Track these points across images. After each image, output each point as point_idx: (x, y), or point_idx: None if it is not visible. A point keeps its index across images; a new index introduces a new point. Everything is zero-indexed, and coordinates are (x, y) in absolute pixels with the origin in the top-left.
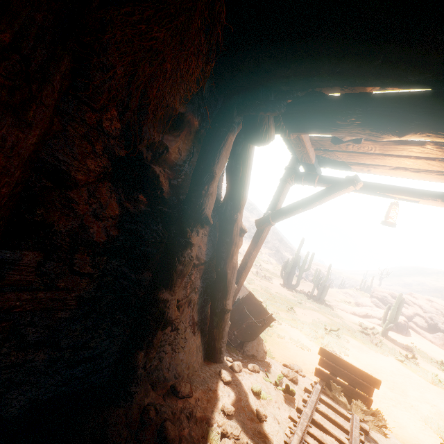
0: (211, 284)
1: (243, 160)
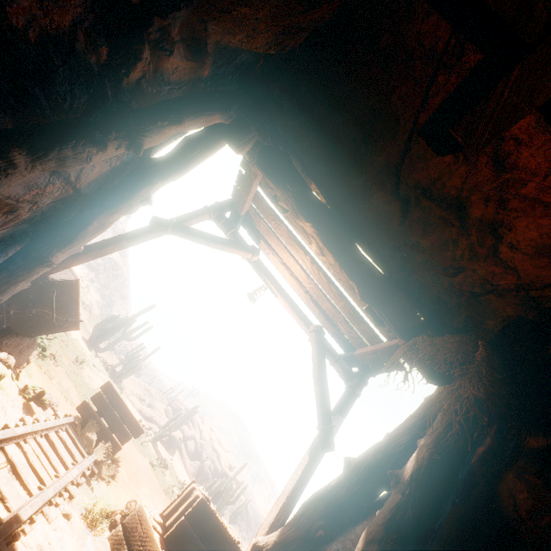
0: (52, 223)
1: (206, 146)
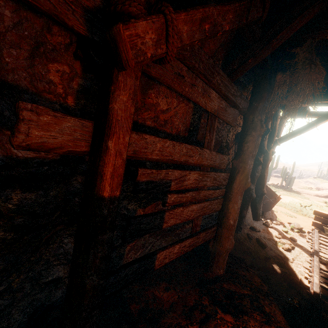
0: None
1: (275, 118)
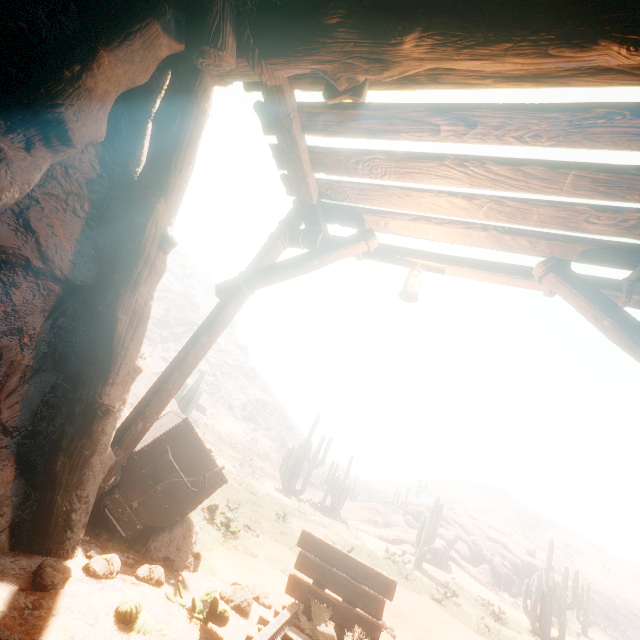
0: (82, 356)
1: (184, 103)
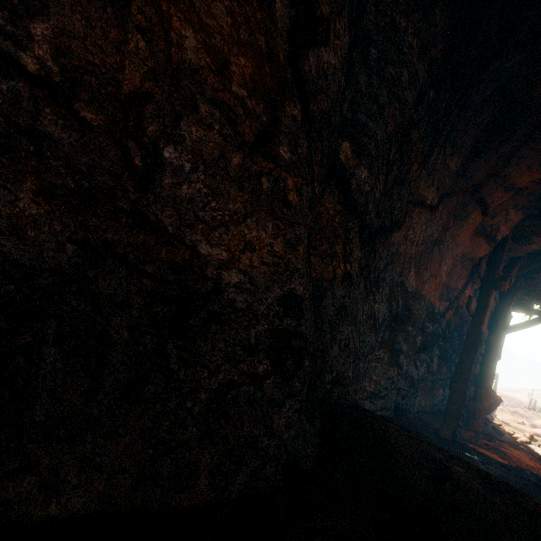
0: None
1: None
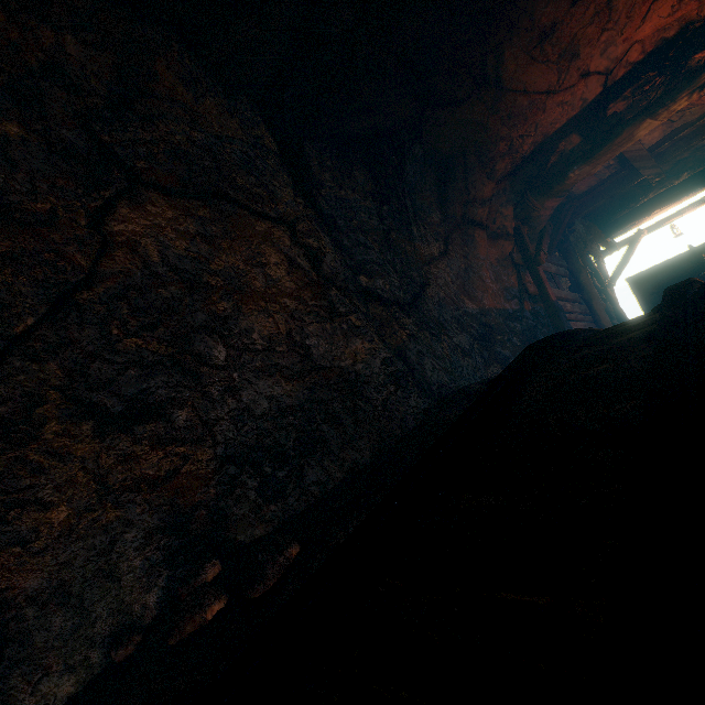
0: None
1: (589, 263)
